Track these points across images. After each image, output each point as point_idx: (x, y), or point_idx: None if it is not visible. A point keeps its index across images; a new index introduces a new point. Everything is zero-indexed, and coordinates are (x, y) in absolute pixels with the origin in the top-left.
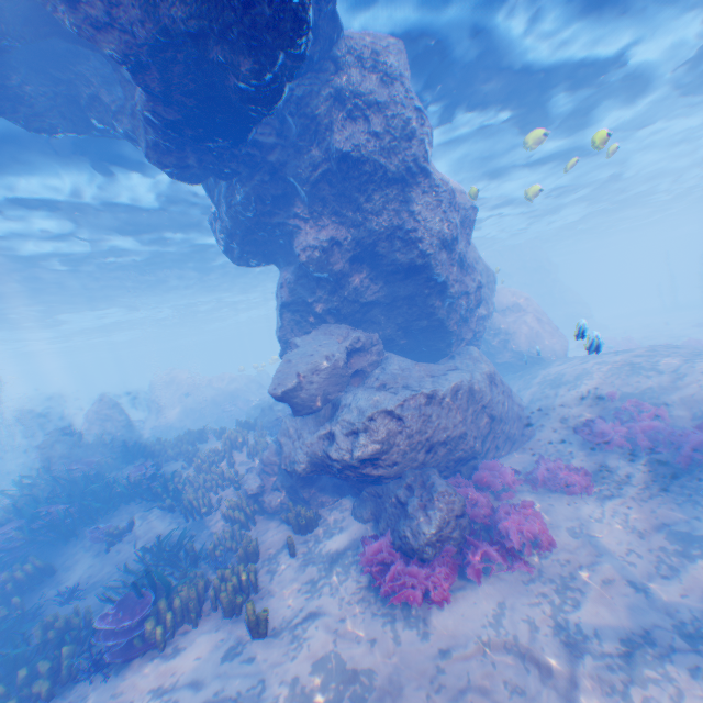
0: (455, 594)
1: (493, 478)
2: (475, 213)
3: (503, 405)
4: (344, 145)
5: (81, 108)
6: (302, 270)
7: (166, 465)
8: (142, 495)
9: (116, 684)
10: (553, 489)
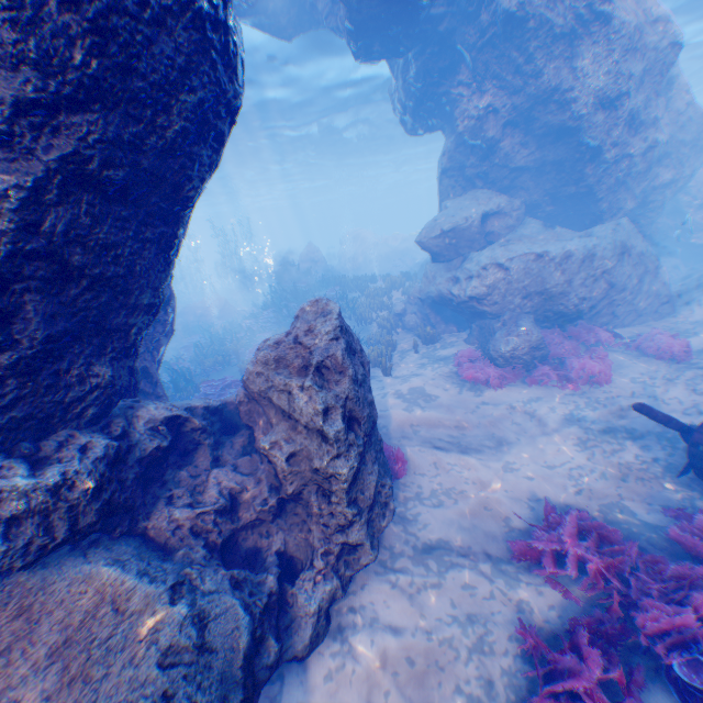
0: (507, 386)
1: (587, 334)
2: (674, 52)
3: (632, 279)
4: (508, 6)
5: (305, 12)
6: (459, 138)
7: (348, 295)
8: None
9: None
10: (645, 354)
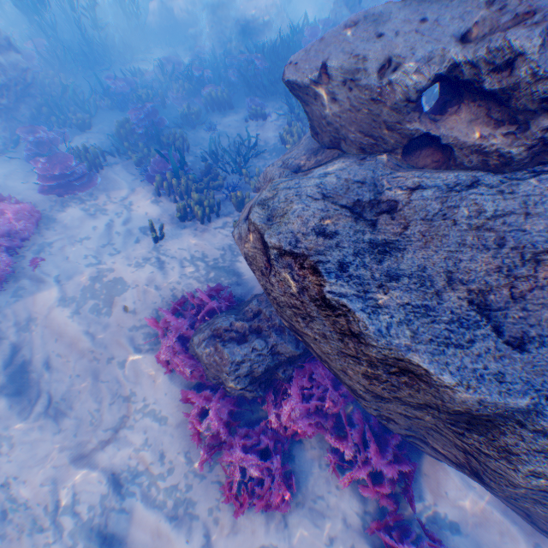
0: (174, 376)
1: (348, 449)
2: None
3: None
4: None
5: None
6: None
7: None
8: (289, 98)
9: (140, 188)
10: None
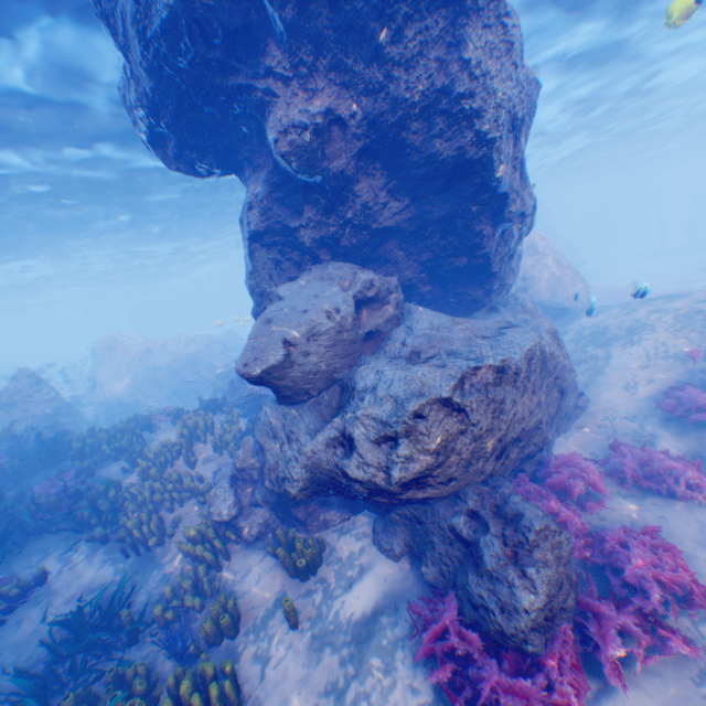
0: None
1: (576, 481)
2: (537, 91)
3: (569, 374)
4: None
5: None
6: (280, 176)
7: (101, 466)
8: (58, 524)
9: None
10: (652, 490)
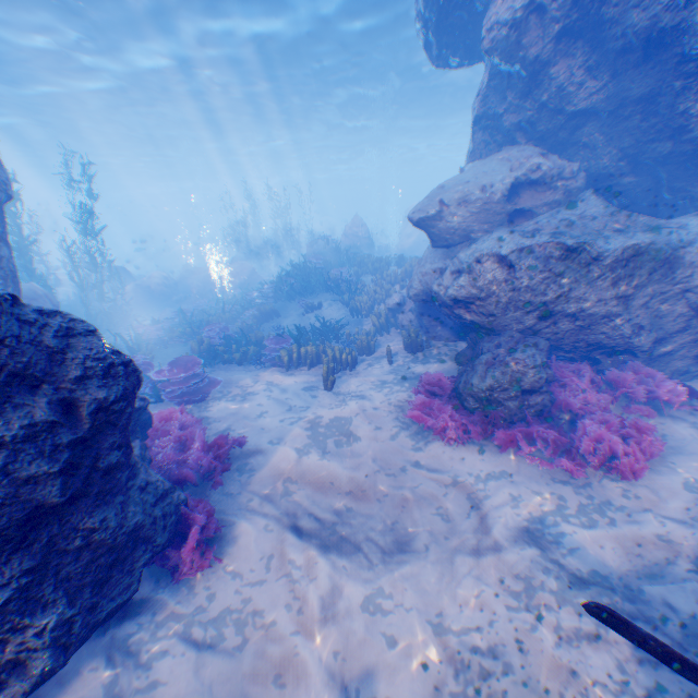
0: (470, 444)
1: (636, 386)
2: None
3: None
4: None
5: None
6: (494, 65)
7: (364, 277)
8: (334, 290)
9: (261, 374)
10: None
